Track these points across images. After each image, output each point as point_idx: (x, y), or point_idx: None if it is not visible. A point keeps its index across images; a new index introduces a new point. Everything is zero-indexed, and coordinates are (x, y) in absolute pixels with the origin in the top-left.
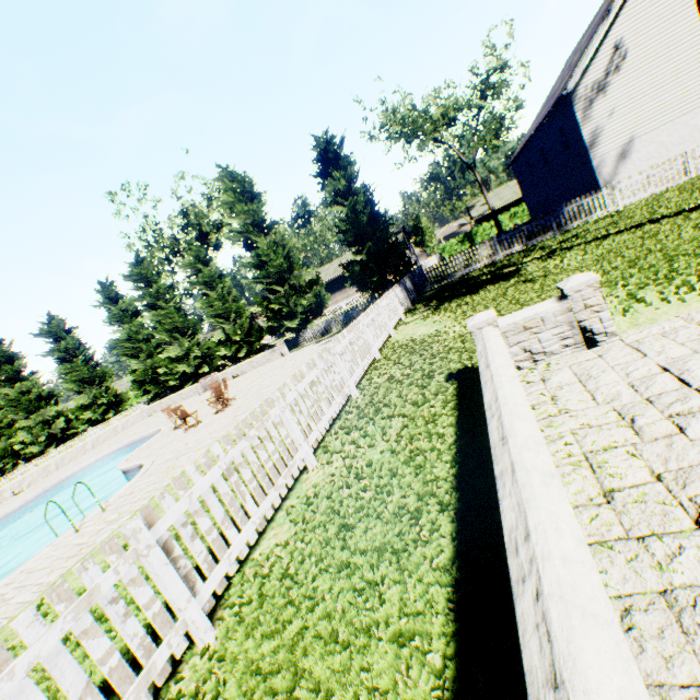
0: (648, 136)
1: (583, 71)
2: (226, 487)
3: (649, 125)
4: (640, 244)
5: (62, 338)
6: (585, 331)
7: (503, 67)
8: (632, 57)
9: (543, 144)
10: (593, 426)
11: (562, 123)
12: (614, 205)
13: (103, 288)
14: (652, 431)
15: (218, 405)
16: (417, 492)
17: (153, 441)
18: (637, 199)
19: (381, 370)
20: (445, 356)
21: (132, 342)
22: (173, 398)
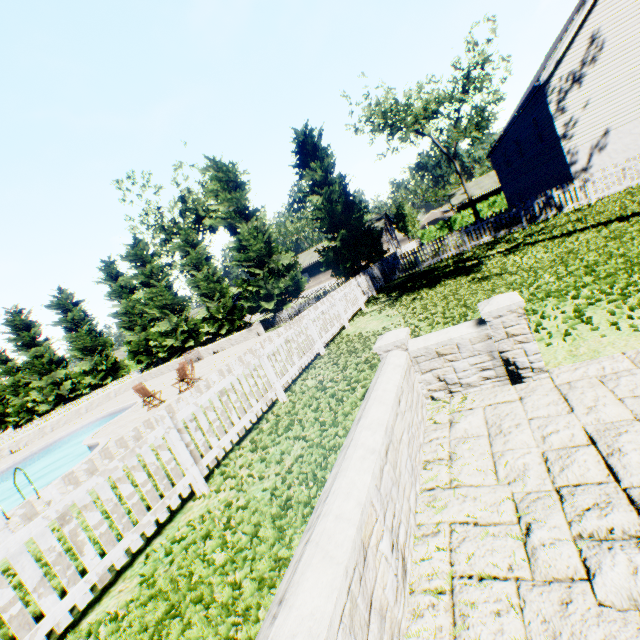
0: (625, 127)
1: (557, 62)
2: (54, 540)
3: (626, 116)
4: (603, 245)
5: (70, 310)
6: (508, 364)
7: (484, 61)
8: (610, 47)
9: (518, 136)
10: (480, 522)
11: (536, 114)
12: (586, 197)
13: (105, 266)
14: (550, 560)
15: (186, 383)
16: (260, 577)
17: (124, 415)
18: (612, 192)
19: (318, 369)
20: (376, 363)
21: (129, 316)
22: (161, 369)
